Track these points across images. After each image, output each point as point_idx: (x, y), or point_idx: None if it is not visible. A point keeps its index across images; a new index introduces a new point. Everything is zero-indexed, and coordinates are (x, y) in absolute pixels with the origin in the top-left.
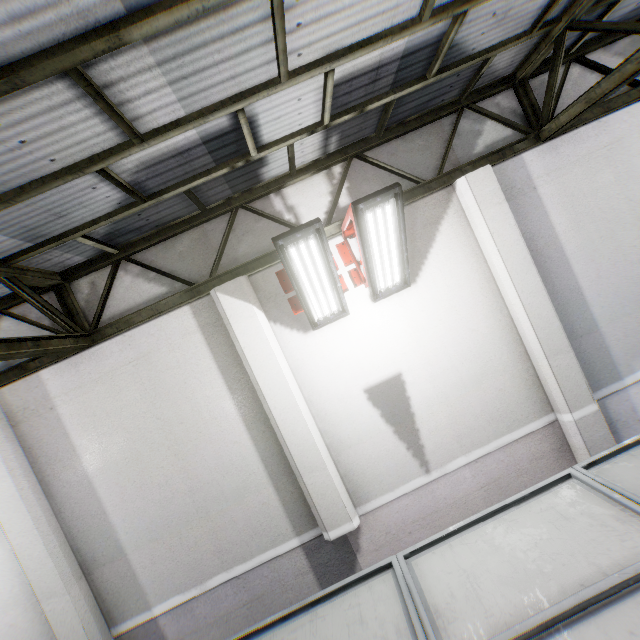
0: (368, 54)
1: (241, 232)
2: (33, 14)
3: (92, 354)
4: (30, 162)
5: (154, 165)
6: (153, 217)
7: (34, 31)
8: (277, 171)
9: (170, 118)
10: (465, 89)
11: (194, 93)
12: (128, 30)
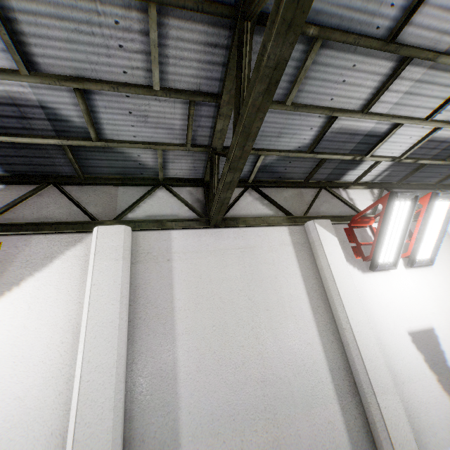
0: (448, 131)
1: (322, 200)
2: (431, 30)
3: (214, 233)
4: (327, 94)
5: (339, 133)
6: (288, 169)
7: (421, 37)
8: (350, 177)
9: (380, 111)
10: (441, 180)
11: (401, 104)
12: (441, 56)
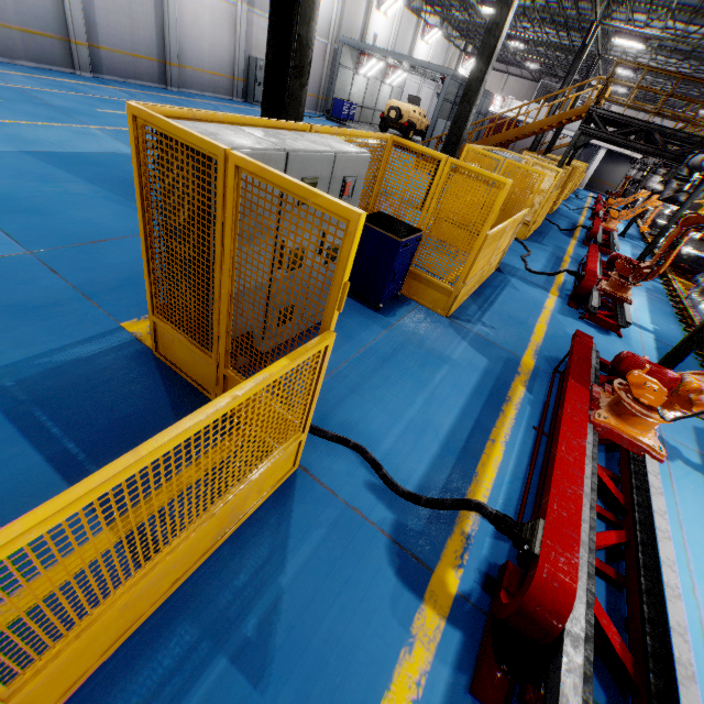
0: None
1: None
2: None
3: None
4: None
5: None
6: None
7: None
8: None
9: None
10: None
11: None
12: None
